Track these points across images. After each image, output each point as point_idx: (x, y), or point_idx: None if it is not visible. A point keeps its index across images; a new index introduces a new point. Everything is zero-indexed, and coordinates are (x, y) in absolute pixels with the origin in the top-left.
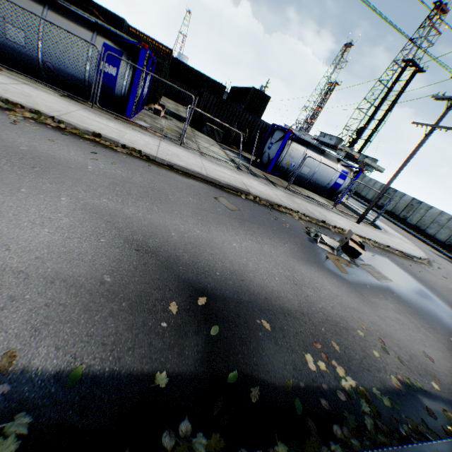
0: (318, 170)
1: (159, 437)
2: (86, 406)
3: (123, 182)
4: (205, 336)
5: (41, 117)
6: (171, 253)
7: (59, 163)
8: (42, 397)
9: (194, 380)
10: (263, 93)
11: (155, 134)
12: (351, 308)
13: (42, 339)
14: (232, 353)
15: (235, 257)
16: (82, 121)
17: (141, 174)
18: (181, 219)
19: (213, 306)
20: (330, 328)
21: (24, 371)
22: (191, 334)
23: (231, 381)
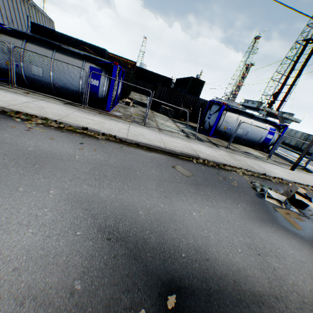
0: (250, 130)
1: None
2: None
3: (101, 165)
4: None
5: (48, 122)
6: (139, 236)
7: (54, 157)
8: None
9: None
10: (199, 79)
11: (126, 120)
12: None
13: None
14: None
15: (197, 229)
16: (76, 119)
17: (115, 155)
18: (147, 194)
19: (183, 306)
20: None
21: None
22: None
23: None
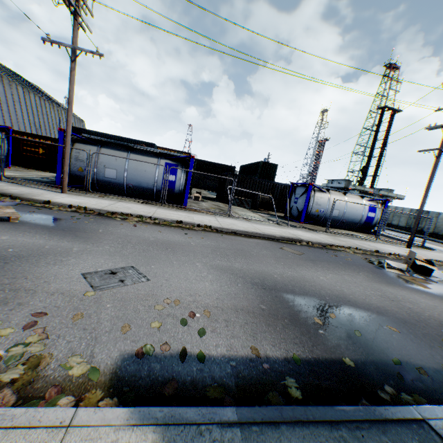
0: (347, 210)
1: (376, 394)
2: (316, 375)
3: (217, 248)
4: (354, 337)
5: (142, 219)
6: (285, 288)
7: (175, 244)
8: (288, 370)
9: (370, 363)
10: (270, 163)
11: (208, 213)
12: None
13: (260, 341)
14: (382, 347)
15: (329, 286)
16: (165, 215)
17: (222, 242)
18: (272, 266)
19: (343, 319)
20: None
21: (267, 357)
22: (343, 336)
23: (397, 364)
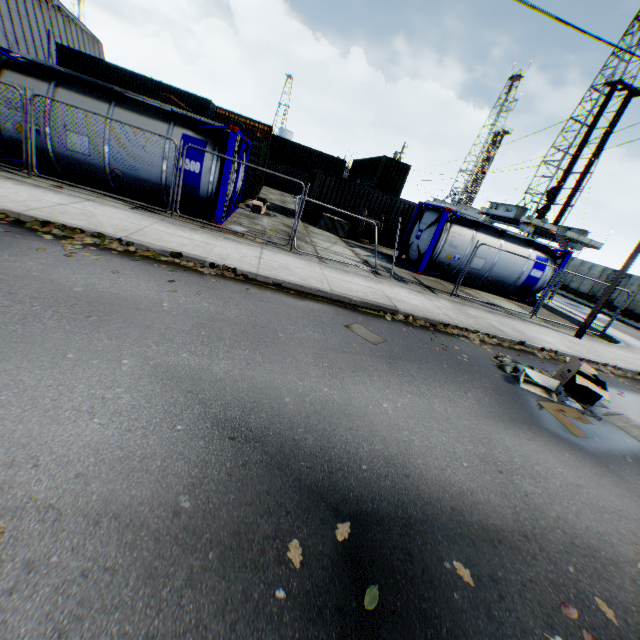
0: (498, 261)
1: None
2: None
3: (212, 321)
4: (356, 612)
5: (105, 241)
6: (286, 436)
7: (124, 305)
8: None
9: None
10: (400, 162)
11: (254, 241)
12: (611, 513)
13: None
14: None
15: (389, 430)
16: (158, 238)
17: (237, 304)
18: (299, 371)
19: (363, 540)
20: (583, 565)
21: None
22: (329, 610)
23: None
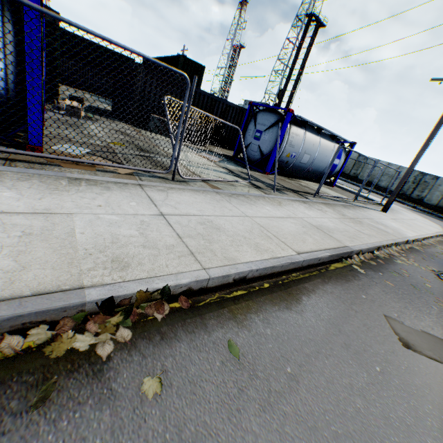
0: (318, 155)
1: None
2: None
3: None
4: None
5: None
6: None
7: None
8: None
9: None
10: (195, 62)
11: (116, 172)
12: None
13: None
14: None
15: None
16: None
17: None
18: None
19: None
20: None
21: None
22: None
23: None
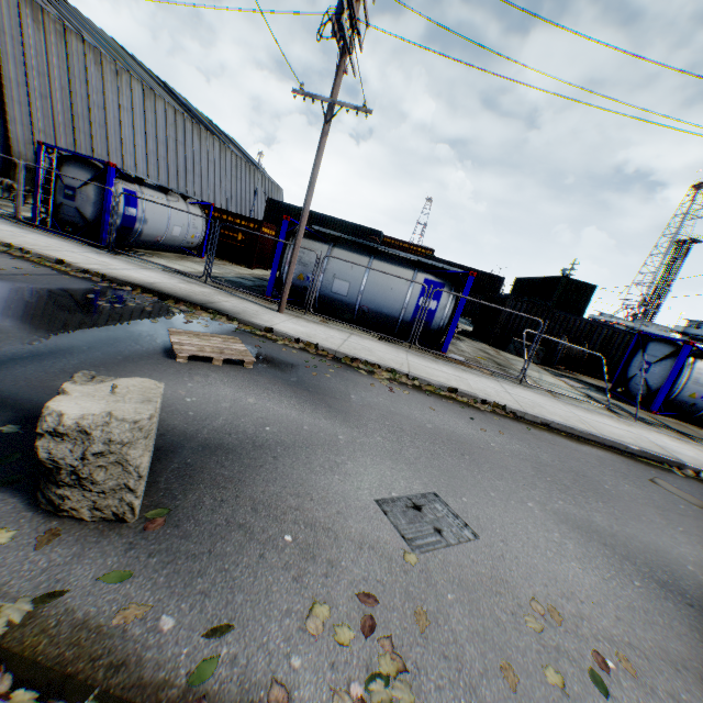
0: None
1: None
2: None
3: (540, 465)
4: None
5: (395, 375)
6: None
7: (469, 443)
8: None
9: None
10: (582, 282)
11: (482, 372)
12: None
13: None
14: None
15: None
16: (426, 372)
17: (538, 447)
18: (664, 534)
19: None
20: None
21: None
22: None
23: None
